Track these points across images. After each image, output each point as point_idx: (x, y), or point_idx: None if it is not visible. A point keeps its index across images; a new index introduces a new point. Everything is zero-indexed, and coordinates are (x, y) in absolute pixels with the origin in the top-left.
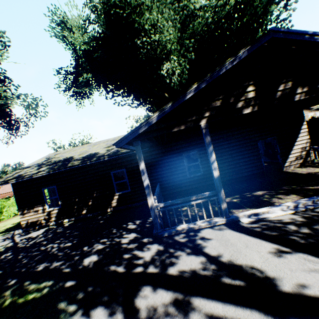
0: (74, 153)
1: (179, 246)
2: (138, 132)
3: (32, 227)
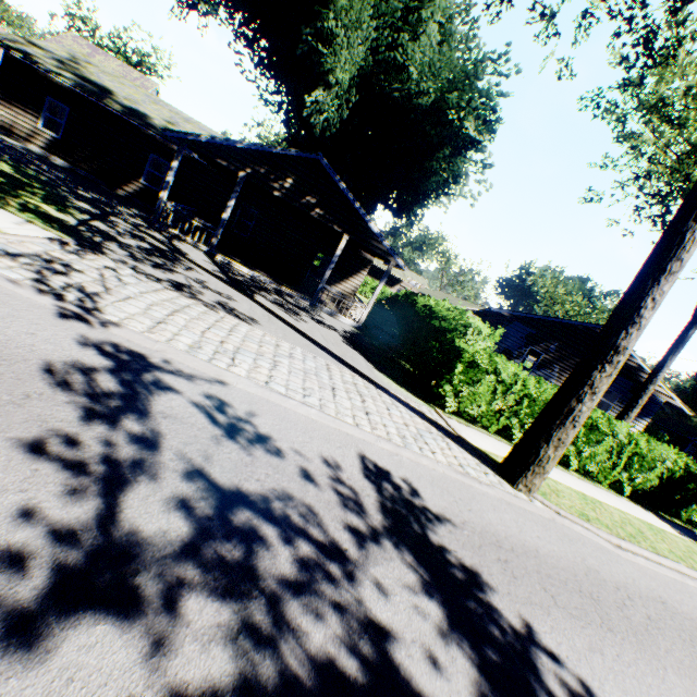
0: (120, 88)
1: (160, 233)
2: (187, 137)
3: (2, 129)
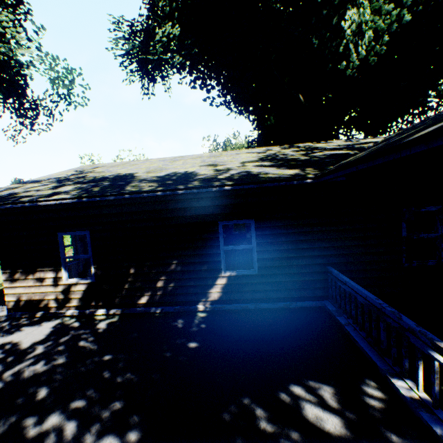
0: (134, 168)
1: None
2: None
3: (26, 311)
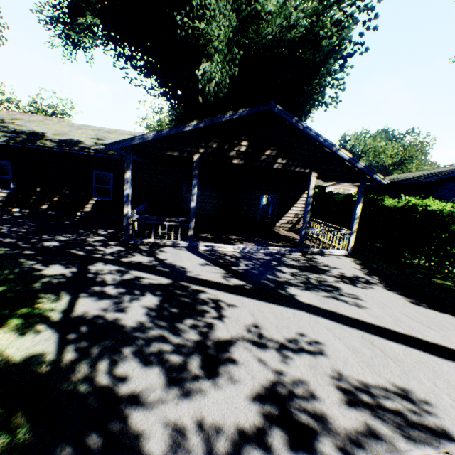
0: (46, 128)
1: (140, 251)
2: (132, 143)
3: None
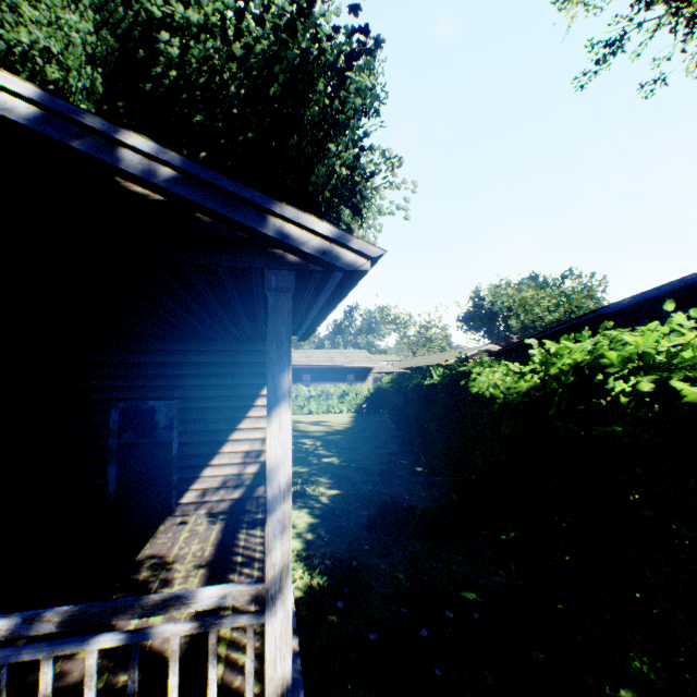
0: None
1: None
2: None
3: None
